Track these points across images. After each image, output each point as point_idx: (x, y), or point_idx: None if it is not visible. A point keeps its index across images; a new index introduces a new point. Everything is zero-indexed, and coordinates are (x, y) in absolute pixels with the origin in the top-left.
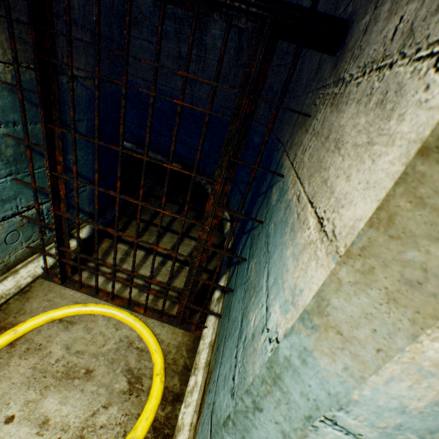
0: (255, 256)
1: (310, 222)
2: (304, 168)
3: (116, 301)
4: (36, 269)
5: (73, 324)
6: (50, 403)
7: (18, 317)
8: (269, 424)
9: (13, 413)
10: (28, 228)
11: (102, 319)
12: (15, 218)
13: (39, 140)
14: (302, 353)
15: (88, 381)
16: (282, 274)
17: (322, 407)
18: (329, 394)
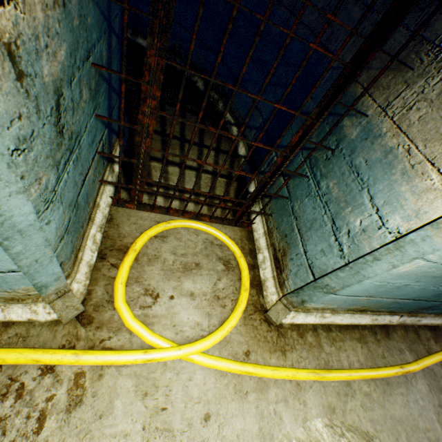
0: (332, 178)
1: (432, 176)
2: (413, 128)
3: (186, 215)
4: (107, 199)
5: (166, 238)
6: (188, 285)
7: (123, 240)
8: (384, 264)
9: (171, 295)
10: (99, 163)
11: (183, 231)
12: (95, 156)
13: (102, 60)
14: (423, 237)
15: (200, 270)
16: (398, 201)
17: (426, 254)
18: (433, 249)
